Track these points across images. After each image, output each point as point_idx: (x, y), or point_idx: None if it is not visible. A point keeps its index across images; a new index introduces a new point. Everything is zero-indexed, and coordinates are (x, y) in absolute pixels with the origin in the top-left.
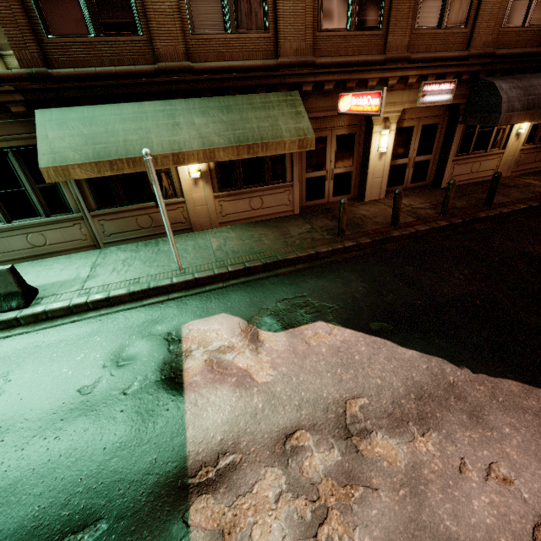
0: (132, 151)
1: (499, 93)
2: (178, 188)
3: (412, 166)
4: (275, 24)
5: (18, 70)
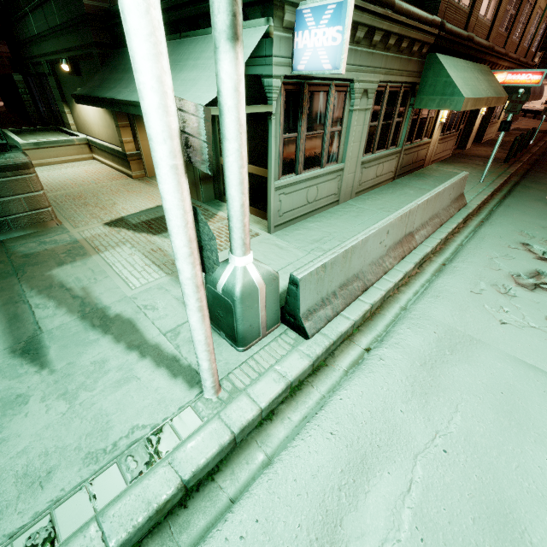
0: (479, 93)
1: None
2: (430, 131)
3: None
4: (493, 18)
5: (439, 19)
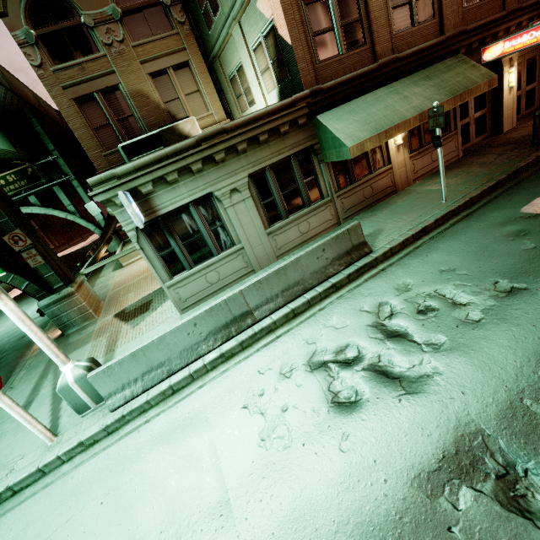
0: (394, 121)
1: None
2: (386, 158)
3: (524, 96)
4: (438, 11)
5: (305, 91)
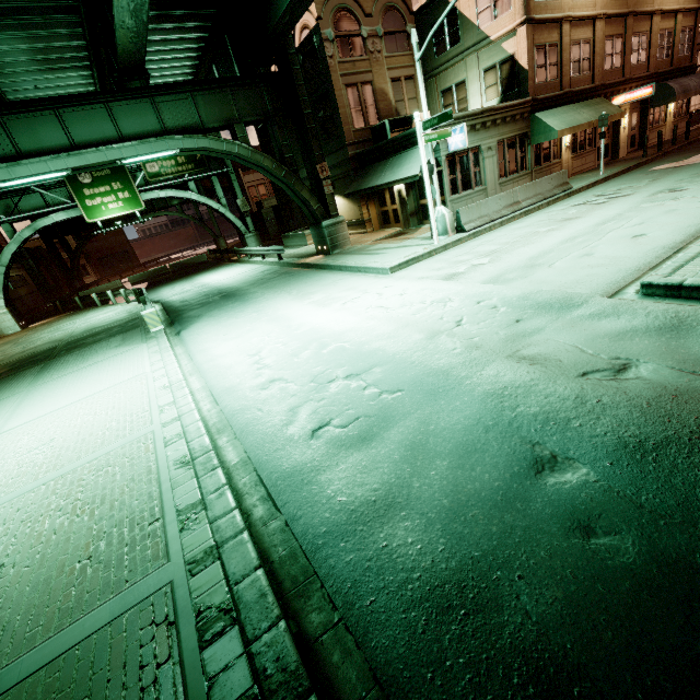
0: (576, 123)
1: (671, 87)
2: (559, 155)
3: (629, 138)
4: (592, 70)
5: (530, 98)
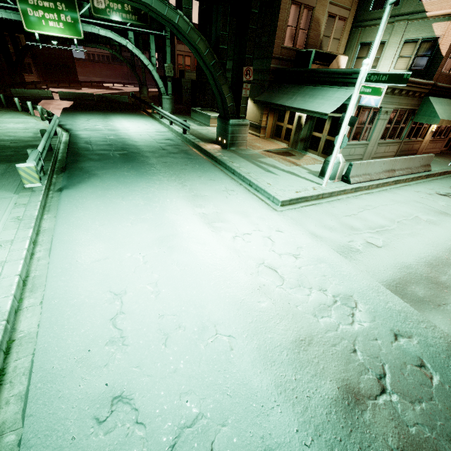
0: None
1: None
2: (423, 135)
3: None
4: None
5: (433, 82)
